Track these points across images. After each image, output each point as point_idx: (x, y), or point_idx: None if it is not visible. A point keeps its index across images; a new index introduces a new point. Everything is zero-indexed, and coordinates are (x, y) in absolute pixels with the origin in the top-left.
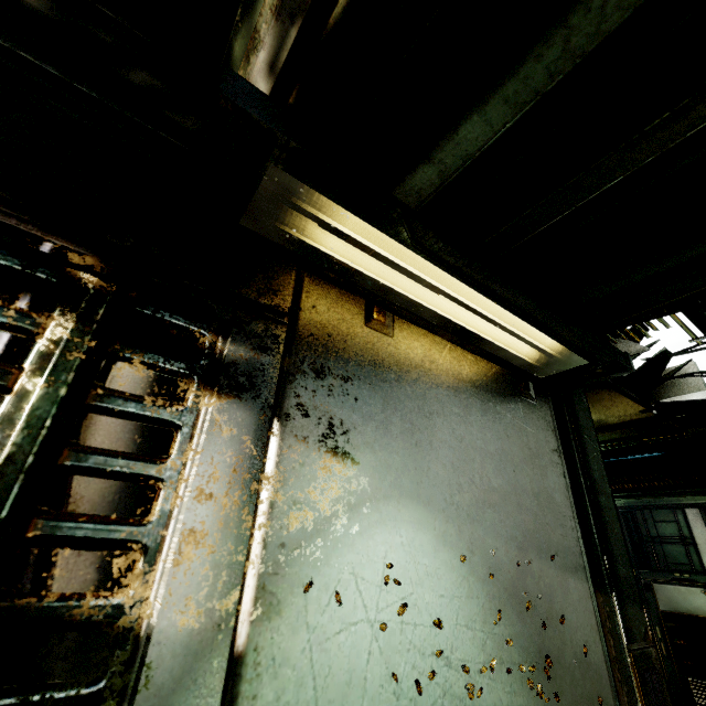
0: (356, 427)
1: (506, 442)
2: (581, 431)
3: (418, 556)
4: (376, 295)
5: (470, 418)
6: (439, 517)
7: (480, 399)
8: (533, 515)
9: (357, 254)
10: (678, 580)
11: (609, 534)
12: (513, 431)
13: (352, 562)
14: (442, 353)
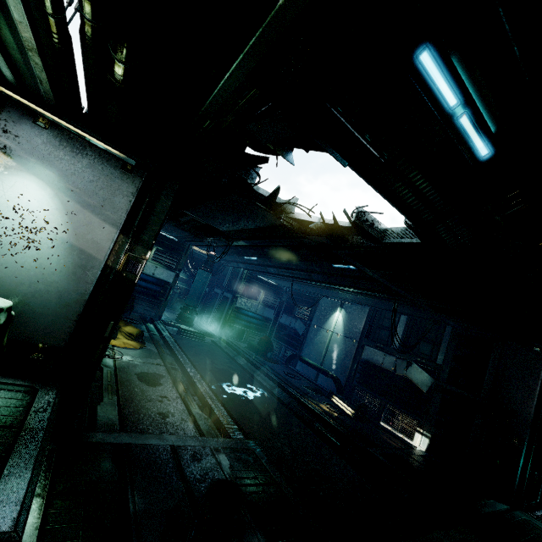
0: (16, 150)
1: (97, 179)
2: (161, 194)
3: (29, 188)
4: (37, 113)
5: (79, 166)
6: (44, 184)
7: (90, 162)
8: (97, 203)
9: (19, 97)
10: (377, 347)
11: (147, 227)
12: (105, 178)
13: (2, 178)
14: (75, 141)
